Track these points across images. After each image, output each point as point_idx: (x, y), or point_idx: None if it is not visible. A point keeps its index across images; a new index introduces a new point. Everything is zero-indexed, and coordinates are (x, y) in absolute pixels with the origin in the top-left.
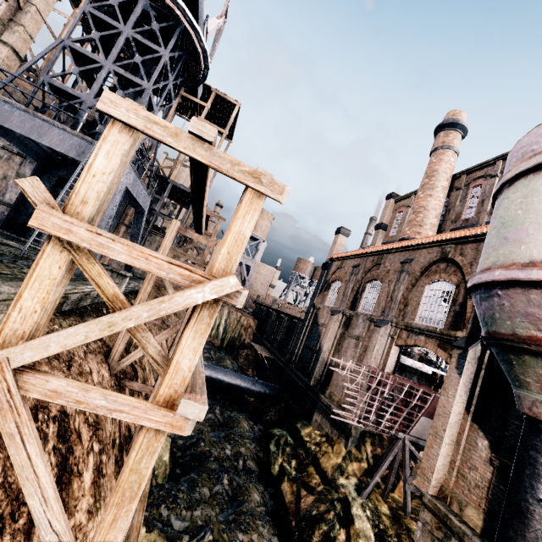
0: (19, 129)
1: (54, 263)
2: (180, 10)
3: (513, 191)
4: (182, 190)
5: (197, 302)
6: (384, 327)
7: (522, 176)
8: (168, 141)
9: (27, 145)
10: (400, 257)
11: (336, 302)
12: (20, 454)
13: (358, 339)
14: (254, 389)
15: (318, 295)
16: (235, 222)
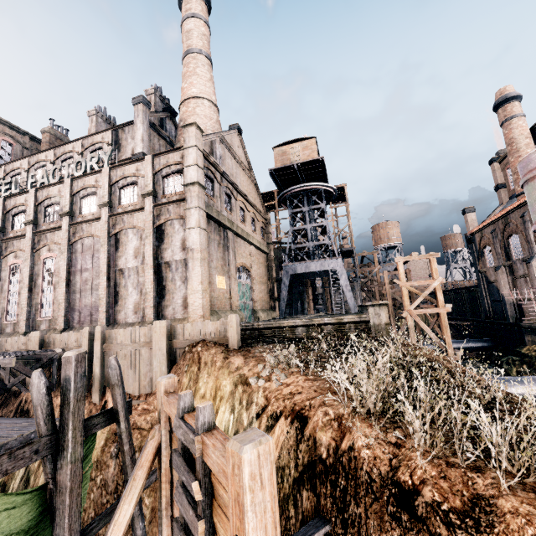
0: (302, 271)
1: (405, 291)
2: (321, 186)
3: (525, 191)
4: (343, 251)
5: (436, 285)
6: (534, 261)
7: (524, 185)
8: (410, 260)
9: (290, 275)
10: (518, 213)
11: (495, 261)
12: (421, 325)
13: (524, 276)
14: (470, 345)
15: (478, 263)
16: (432, 266)
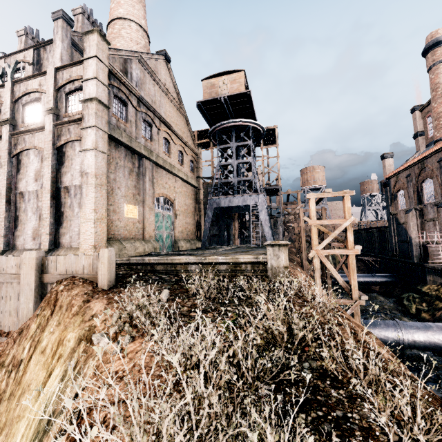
0: (225, 205)
1: (315, 230)
2: (249, 123)
3: None
4: (270, 189)
5: (347, 225)
6: None
7: None
8: (322, 197)
9: (217, 208)
10: (435, 158)
11: (406, 204)
12: (328, 266)
13: (433, 220)
14: (375, 280)
15: (391, 206)
16: (345, 205)
